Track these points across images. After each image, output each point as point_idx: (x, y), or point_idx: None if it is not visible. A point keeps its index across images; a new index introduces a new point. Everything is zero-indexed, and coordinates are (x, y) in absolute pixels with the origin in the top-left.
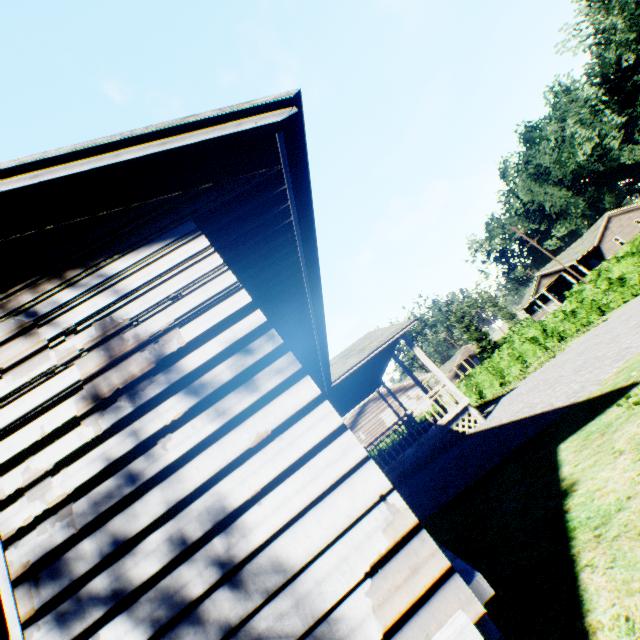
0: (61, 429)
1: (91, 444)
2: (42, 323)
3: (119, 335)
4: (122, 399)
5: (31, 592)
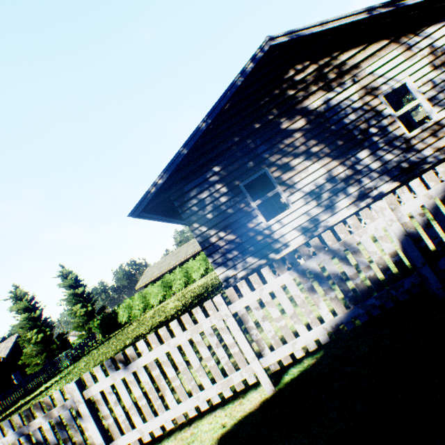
0: (426, 74)
1: (435, 77)
2: (411, 48)
3: (435, 51)
4: (441, 67)
5: (430, 102)
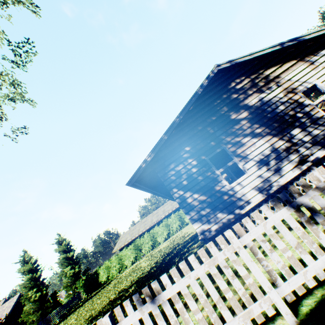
0: None
1: None
2: (313, 63)
3: None
4: None
5: None
